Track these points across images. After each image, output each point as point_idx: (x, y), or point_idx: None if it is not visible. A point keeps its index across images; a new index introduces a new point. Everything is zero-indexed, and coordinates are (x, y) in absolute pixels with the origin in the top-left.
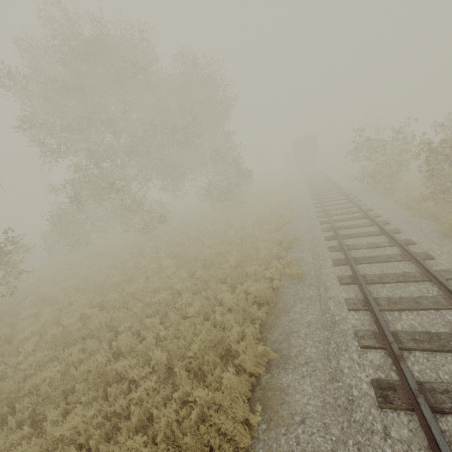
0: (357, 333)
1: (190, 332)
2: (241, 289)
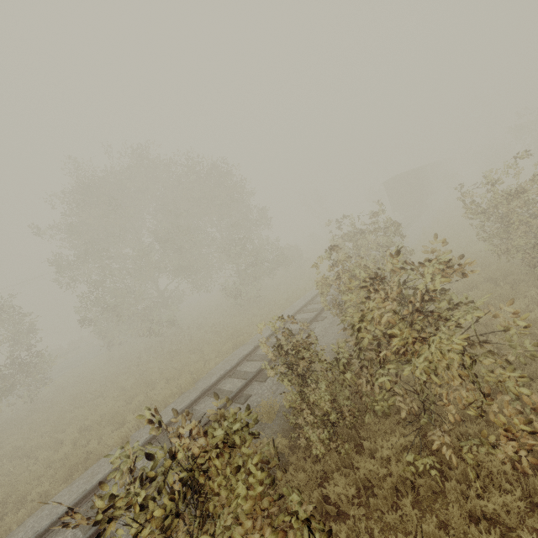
0: (32, 535)
1: (24, 481)
2: (110, 437)
